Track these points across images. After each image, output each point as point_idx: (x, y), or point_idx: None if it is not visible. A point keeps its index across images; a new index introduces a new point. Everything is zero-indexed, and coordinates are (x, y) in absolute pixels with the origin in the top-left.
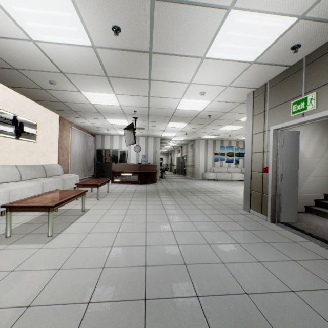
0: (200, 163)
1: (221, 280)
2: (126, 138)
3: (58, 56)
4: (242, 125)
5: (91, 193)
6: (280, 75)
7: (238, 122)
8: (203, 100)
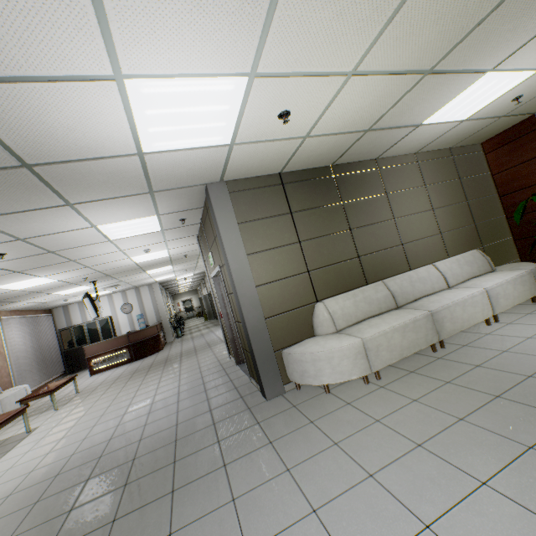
0: None
1: (131, 438)
2: (90, 310)
3: None
4: None
5: (50, 404)
6: (200, 228)
7: None
8: (158, 252)
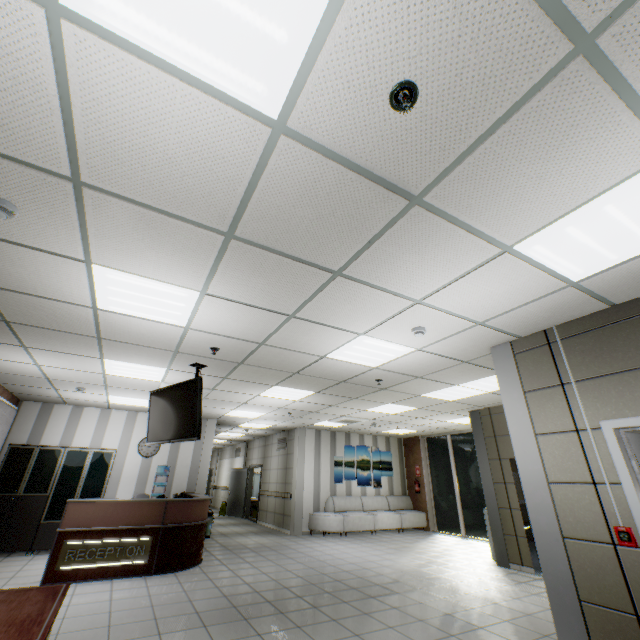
0: (305, 487)
1: None
2: (158, 420)
3: (114, 111)
4: (415, 405)
5: None
6: (586, 318)
7: (416, 398)
8: (402, 345)
